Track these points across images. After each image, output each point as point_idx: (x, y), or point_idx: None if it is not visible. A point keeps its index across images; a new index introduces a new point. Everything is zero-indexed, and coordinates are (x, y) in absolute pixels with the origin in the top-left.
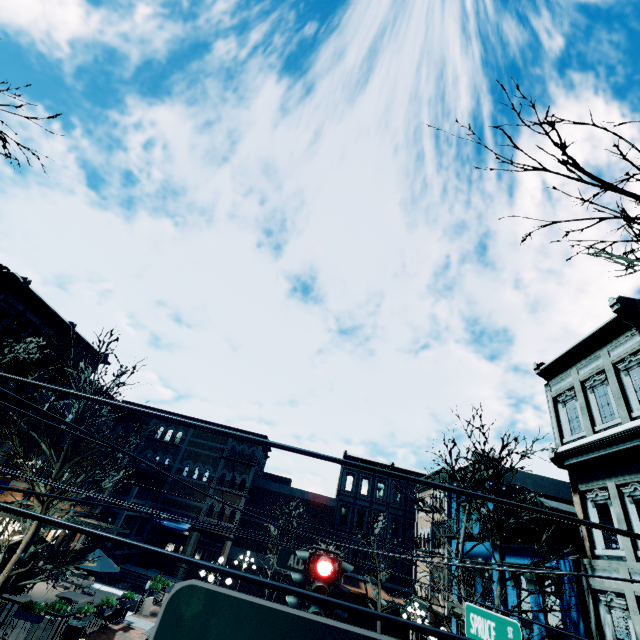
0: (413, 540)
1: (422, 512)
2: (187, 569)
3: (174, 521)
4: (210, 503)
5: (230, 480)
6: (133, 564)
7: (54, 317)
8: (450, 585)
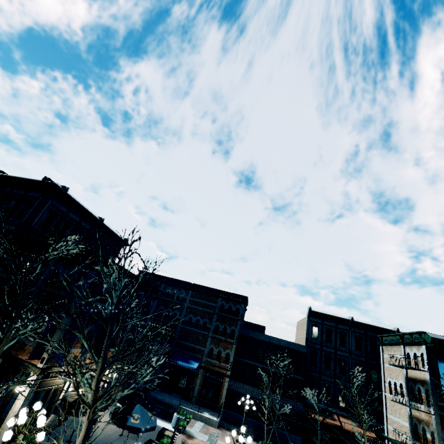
0: (376, 382)
1: (389, 363)
2: (198, 396)
3: (185, 361)
4: (209, 347)
5: (222, 330)
6: (160, 390)
7: (88, 215)
8: (442, 443)
